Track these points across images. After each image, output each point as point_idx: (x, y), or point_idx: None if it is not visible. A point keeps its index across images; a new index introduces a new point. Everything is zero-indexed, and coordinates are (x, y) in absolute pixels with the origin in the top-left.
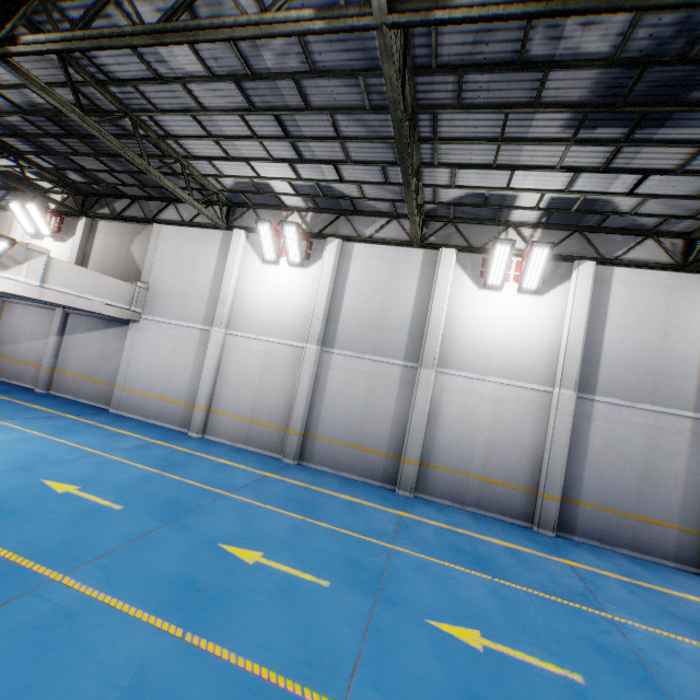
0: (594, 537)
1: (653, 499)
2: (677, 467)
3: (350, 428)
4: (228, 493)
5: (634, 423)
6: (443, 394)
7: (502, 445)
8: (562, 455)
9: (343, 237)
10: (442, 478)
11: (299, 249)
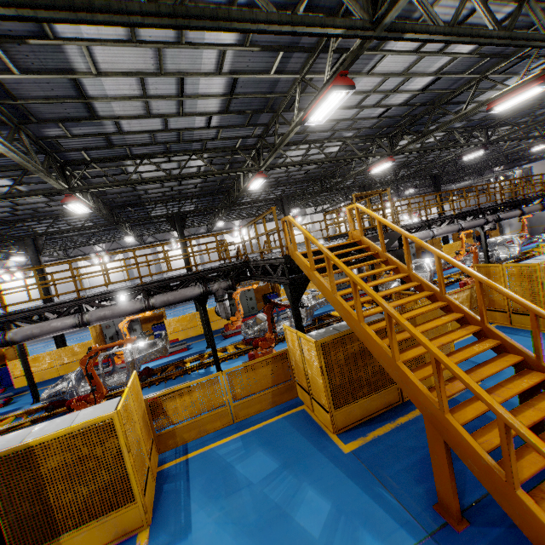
0: None
1: None
2: None
3: None
4: (39, 348)
5: None
6: None
7: None
8: None
9: None
10: None
11: (21, 274)
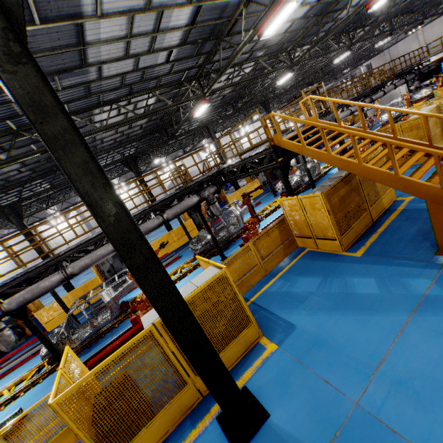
0: None
1: None
2: None
3: None
4: None
5: None
6: None
7: None
8: None
9: (0, 238)
10: None
11: None
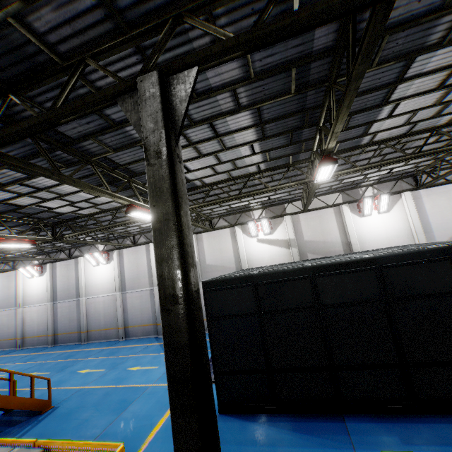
0: (62, 342)
1: (72, 326)
2: (75, 315)
3: (6, 334)
4: None
5: (66, 306)
6: (26, 314)
7: (41, 324)
8: (50, 322)
9: None
10: (29, 340)
11: None
